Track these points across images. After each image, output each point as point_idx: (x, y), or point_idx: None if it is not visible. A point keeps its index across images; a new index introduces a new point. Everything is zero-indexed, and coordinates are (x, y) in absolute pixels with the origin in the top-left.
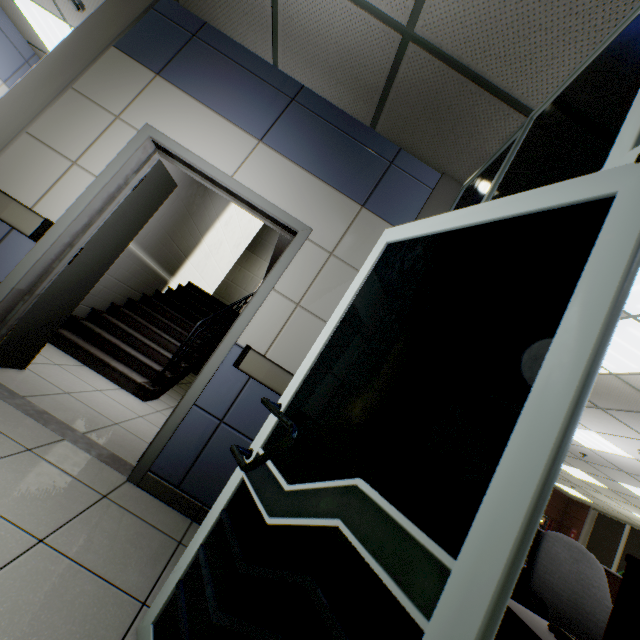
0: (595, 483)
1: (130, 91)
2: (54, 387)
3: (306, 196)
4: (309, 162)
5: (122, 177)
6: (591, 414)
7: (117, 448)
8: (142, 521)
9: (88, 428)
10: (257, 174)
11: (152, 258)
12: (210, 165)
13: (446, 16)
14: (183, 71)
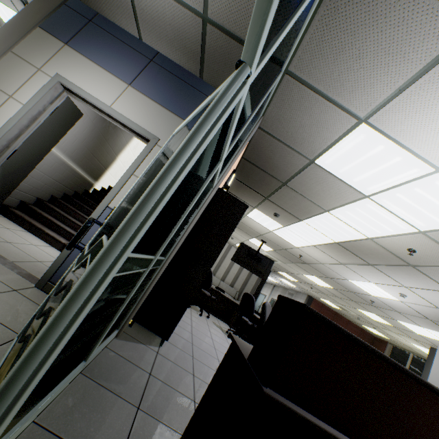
0: (385, 323)
1: (48, 54)
2: (0, 238)
3: (157, 119)
4: (160, 98)
5: (41, 106)
6: (367, 270)
7: (35, 272)
8: (37, 305)
9: (17, 260)
10: (126, 105)
11: (80, 167)
12: (96, 99)
13: (221, 7)
14: (82, 42)
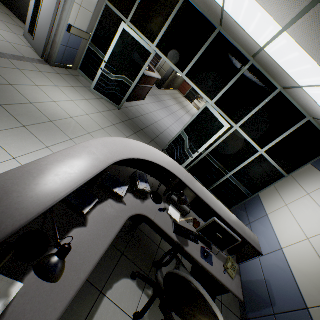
0: None
1: None
2: None
3: None
4: None
5: None
6: None
7: (32, 56)
8: (67, 75)
9: (19, 53)
10: None
11: None
12: None
13: None
14: None
